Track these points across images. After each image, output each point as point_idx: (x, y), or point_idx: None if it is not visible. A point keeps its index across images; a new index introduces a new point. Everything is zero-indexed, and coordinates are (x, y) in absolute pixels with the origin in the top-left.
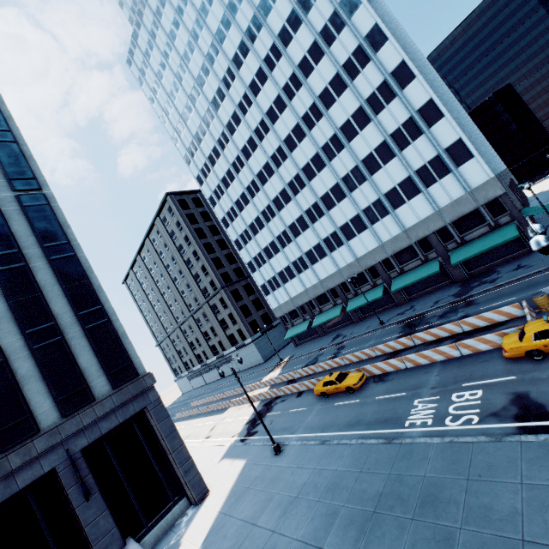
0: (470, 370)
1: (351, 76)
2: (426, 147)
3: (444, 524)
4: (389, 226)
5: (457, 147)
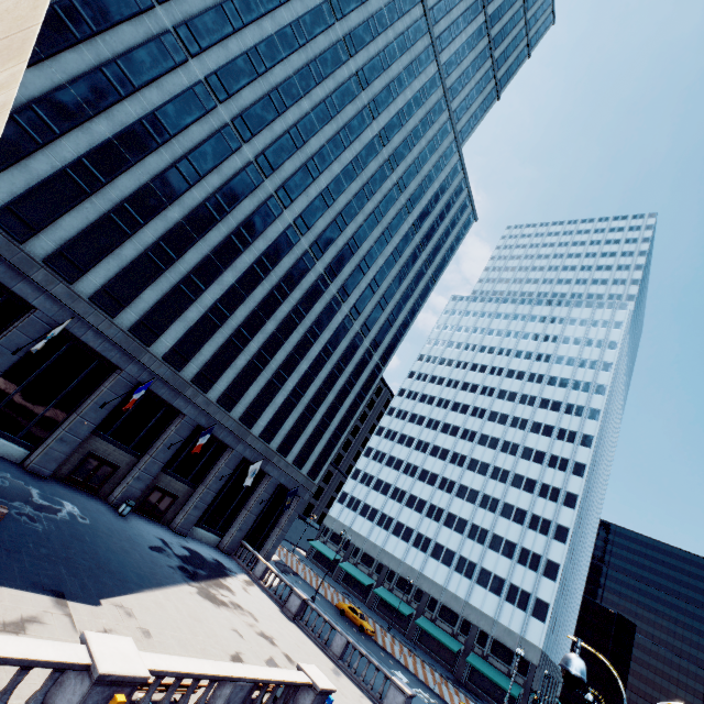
0: (434, 695)
1: (540, 493)
2: (530, 581)
3: None
4: (462, 586)
5: (543, 605)
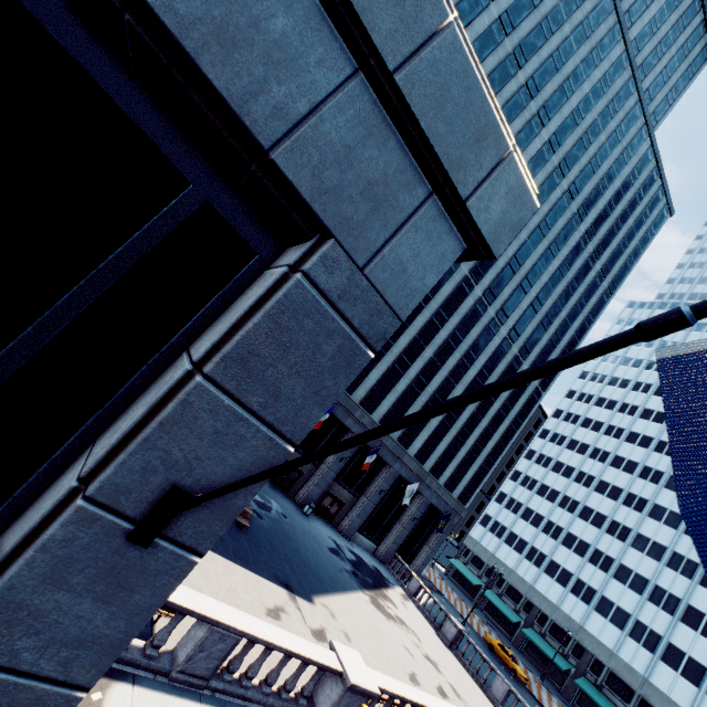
0: None
1: None
2: None
3: None
4: (640, 657)
5: None
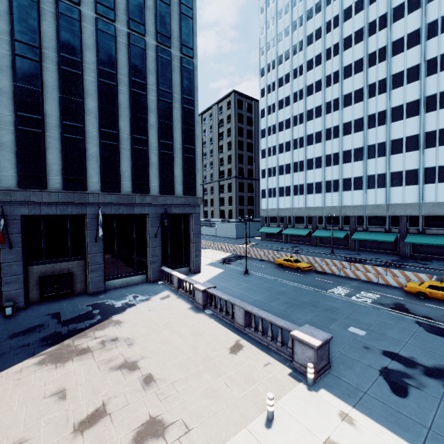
0: (379, 288)
1: (427, 72)
2: None
3: (334, 316)
4: (379, 195)
5: None
